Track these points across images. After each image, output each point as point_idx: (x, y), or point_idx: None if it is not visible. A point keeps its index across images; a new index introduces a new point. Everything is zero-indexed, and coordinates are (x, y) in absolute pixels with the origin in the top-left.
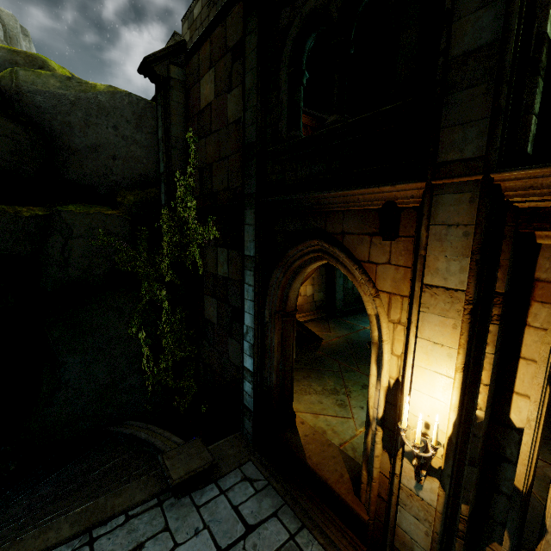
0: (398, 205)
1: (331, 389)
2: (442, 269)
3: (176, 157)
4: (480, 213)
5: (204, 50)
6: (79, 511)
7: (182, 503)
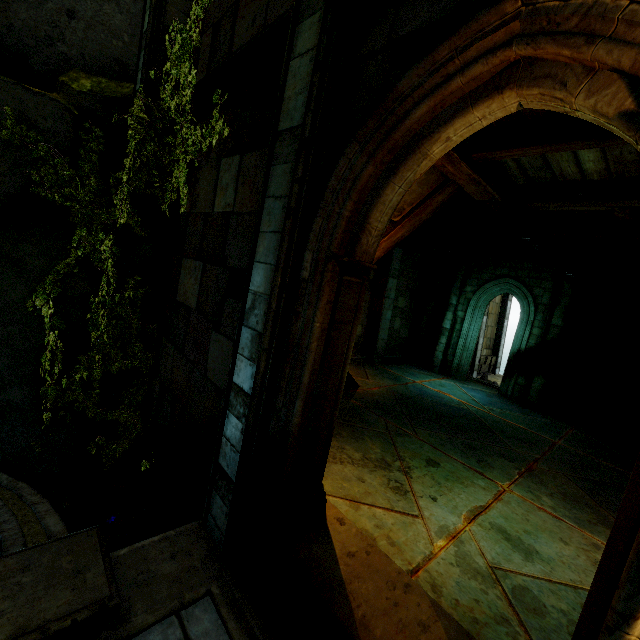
0: None
1: (377, 459)
2: None
3: (175, 3)
4: None
5: None
6: None
7: None
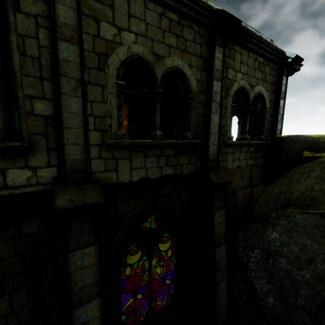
0: None
1: None
2: None
3: None
4: None
5: None
6: None
7: None
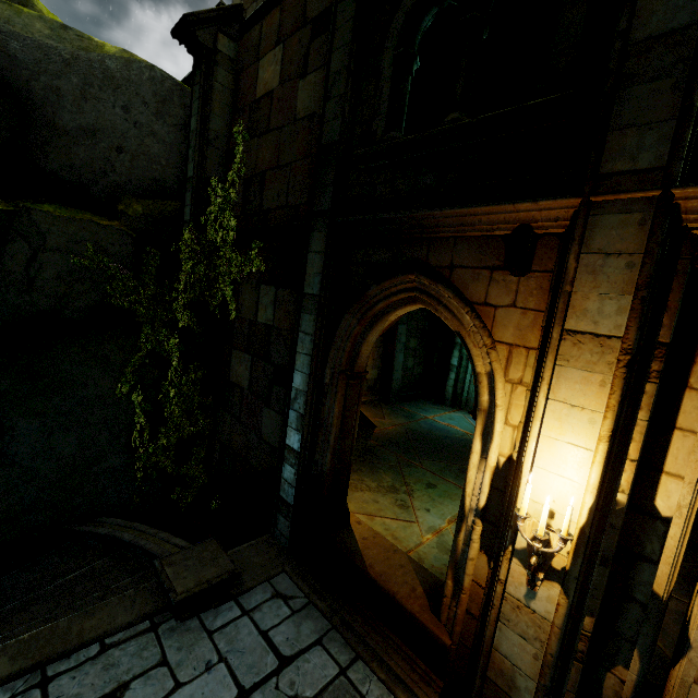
0: (535, 230)
1: (388, 486)
2: (592, 309)
3: (212, 159)
4: (654, 237)
5: (270, 20)
6: (26, 639)
7: (188, 627)
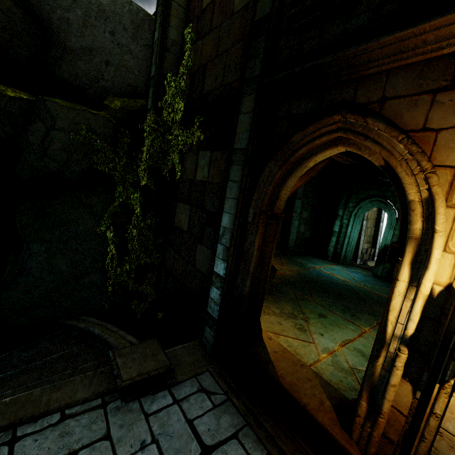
0: None
1: (289, 313)
2: None
3: (168, 61)
4: None
5: None
6: (7, 402)
7: (130, 408)
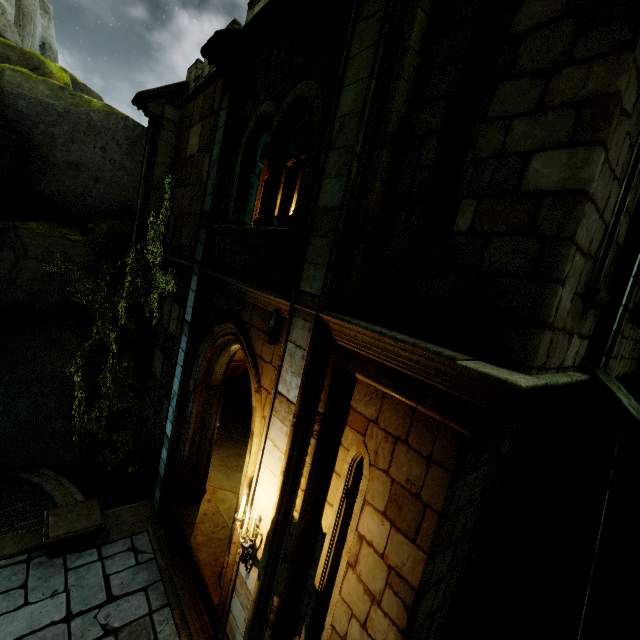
0: (282, 314)
1: None
2: (288, 381)
3: (155, 198)
4: (310, 342)
5: (198, 101)
6: None
7: (53, 563)
